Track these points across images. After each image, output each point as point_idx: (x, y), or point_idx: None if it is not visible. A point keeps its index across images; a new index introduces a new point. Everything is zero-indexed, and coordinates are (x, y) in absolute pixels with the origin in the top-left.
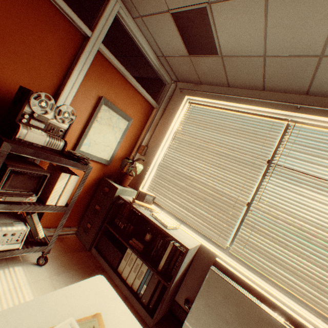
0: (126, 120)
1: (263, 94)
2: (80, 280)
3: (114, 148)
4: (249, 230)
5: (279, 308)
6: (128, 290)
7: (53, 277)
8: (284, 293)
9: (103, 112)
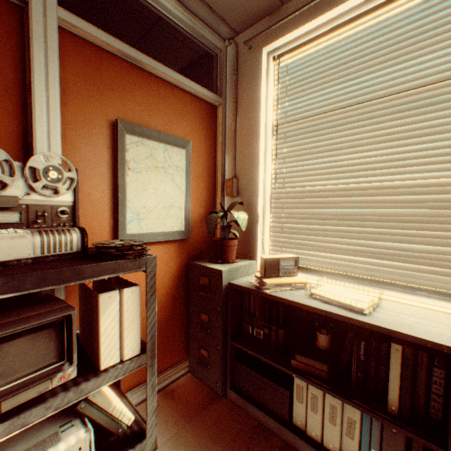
0: (179, 147)
1: None
2: None
3: (183, 206)
4: None
5: None
6: None
7: None
8: None
9: (132, 149)
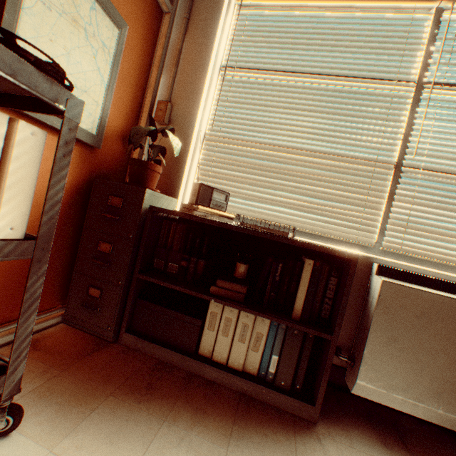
0: (113, 21)
1: None
2: (137, 413)
3: (101, 103)
4: (408, 205)
5: None
6: (242, 380)
7: (61, 444)
8: None
9: None
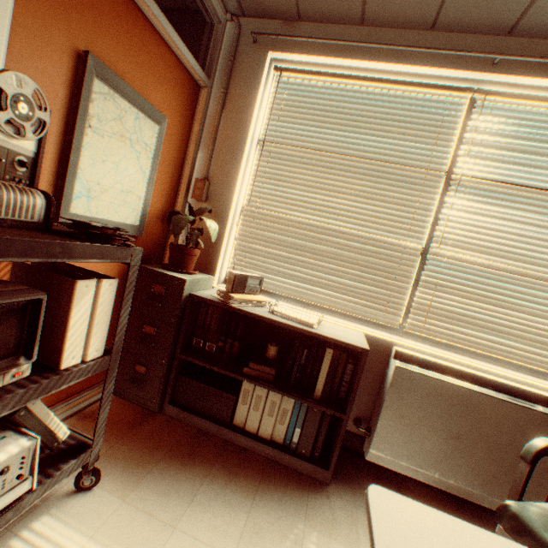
0: (154, 121)
1: (431, 39)
2: (183, 474)
3: (143, 196)
4: (431, 291)
5: (497, 383)
6: (270, 448)
7: (130, 496)
8: (486, 362)
9: (99, 101)
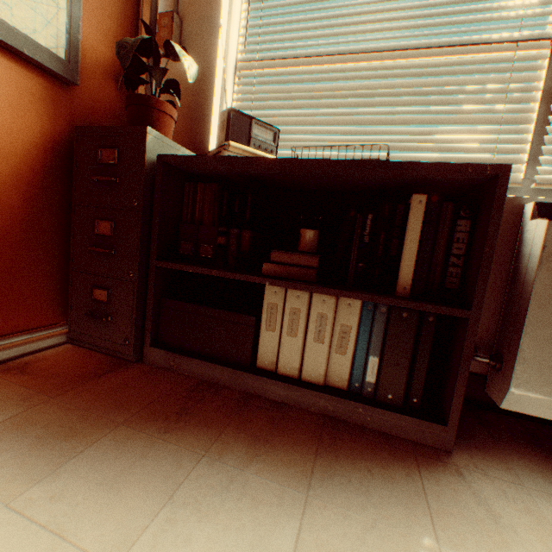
0: None
1: None
2: (159, 447)
3: (64, 6)
4: None
5: None
6: (325, 398)
7: (26, 495)
8: None
9: None
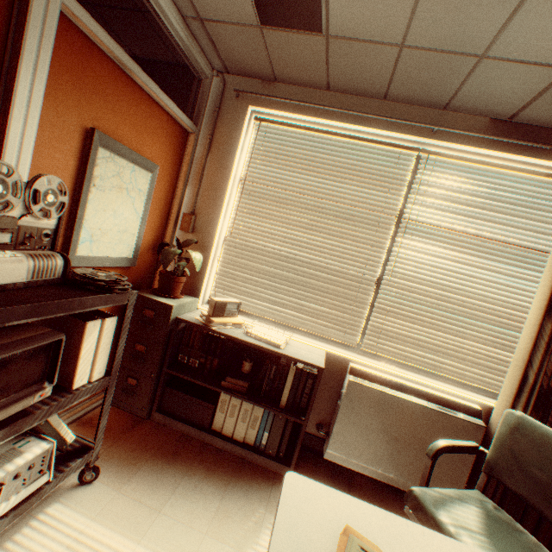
0: (147, 170)
1: (384, 106)
2: (167, 470)
3: (137, 233)
4: (383, 316)
5: (430, 395)
6: (242, 449)
7: (124, 488)
8: (427, 376)
9: (102, 164)
